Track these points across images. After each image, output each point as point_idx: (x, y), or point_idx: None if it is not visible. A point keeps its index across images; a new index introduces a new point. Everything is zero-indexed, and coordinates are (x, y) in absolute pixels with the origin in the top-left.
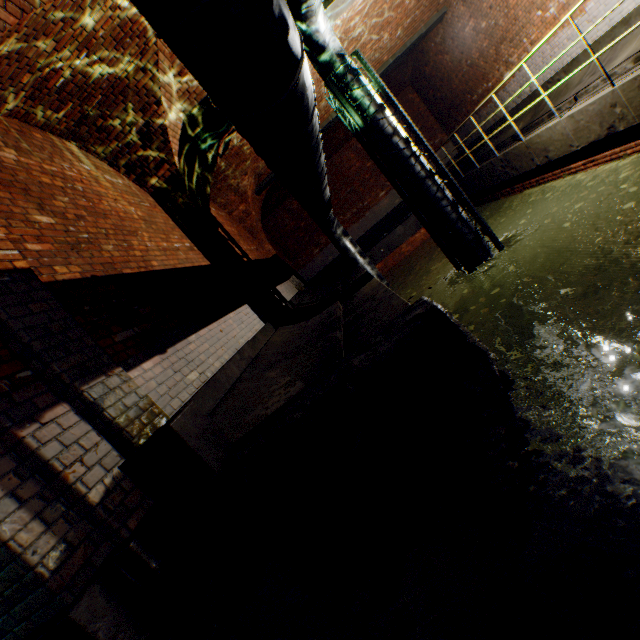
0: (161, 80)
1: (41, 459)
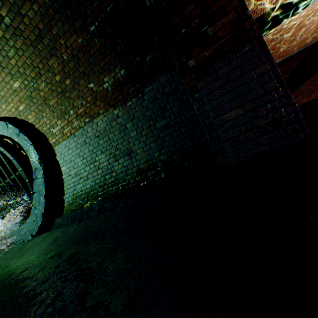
0: (250, 0)
1: (280, 78)
